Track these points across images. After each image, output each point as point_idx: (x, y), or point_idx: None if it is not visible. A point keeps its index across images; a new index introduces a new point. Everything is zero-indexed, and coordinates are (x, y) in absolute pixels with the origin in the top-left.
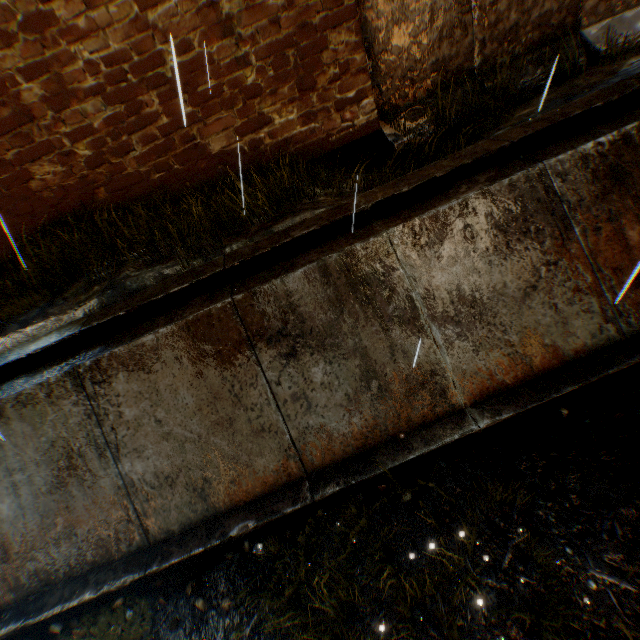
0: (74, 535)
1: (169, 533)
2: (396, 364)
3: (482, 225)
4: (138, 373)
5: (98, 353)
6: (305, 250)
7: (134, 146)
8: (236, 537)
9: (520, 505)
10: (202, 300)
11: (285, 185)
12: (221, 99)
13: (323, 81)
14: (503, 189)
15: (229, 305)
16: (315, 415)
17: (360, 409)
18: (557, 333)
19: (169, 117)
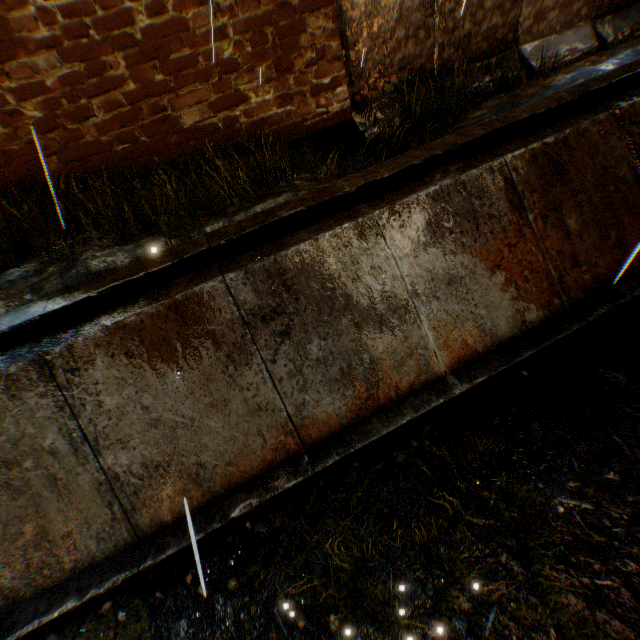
0: (47, 542)
1: (161, 525)
2: (385, 338)
3: (456, 210)
4: (120, 358)
5: (69, 338)
6: (293, 230)
7: (95, 112)
8: (238, 518)
9: (497, 454)
10: (187, 279)
11: (266, 165)
12: (195, 70)
13: (300, 64)
14: (472, 179)
15: (220, 283)
16: (311, 391)
17: (354, 382)
18: (517, 306)
19: (137, 83)
